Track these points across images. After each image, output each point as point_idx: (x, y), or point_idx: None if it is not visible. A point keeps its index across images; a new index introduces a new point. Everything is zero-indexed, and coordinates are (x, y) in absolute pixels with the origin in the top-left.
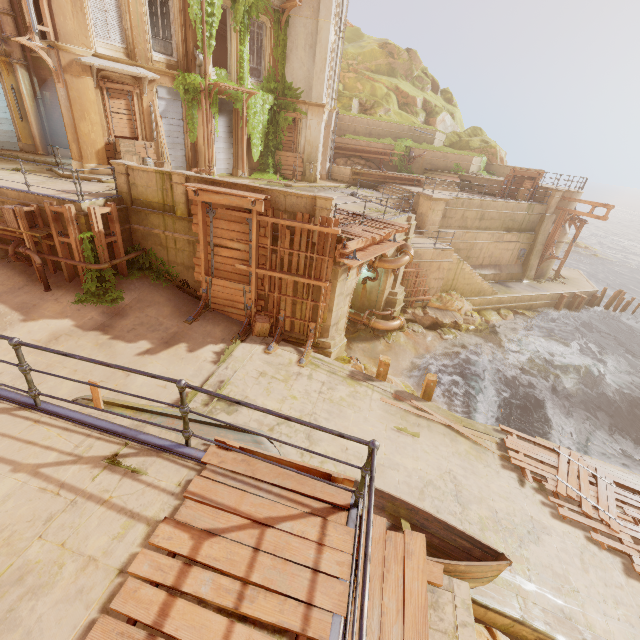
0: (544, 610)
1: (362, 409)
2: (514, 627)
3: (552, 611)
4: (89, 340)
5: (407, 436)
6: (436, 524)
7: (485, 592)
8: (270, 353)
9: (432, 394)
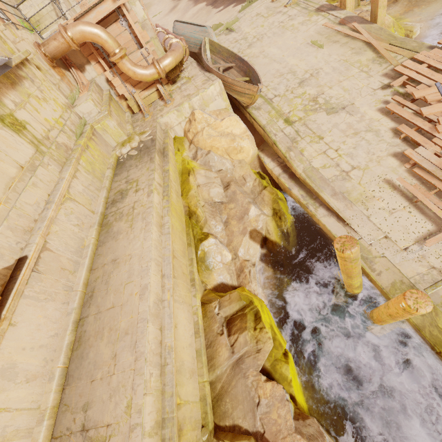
0: (281, 131)
1: (299, 31)
2: (265, 136)
3: (287, 135)
4: (206, 10)
5: (313, 48)
6: (256, 78)
7: (258, 113)
8: (273, 1)
9: (377, 12)
